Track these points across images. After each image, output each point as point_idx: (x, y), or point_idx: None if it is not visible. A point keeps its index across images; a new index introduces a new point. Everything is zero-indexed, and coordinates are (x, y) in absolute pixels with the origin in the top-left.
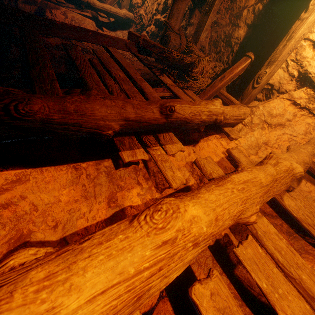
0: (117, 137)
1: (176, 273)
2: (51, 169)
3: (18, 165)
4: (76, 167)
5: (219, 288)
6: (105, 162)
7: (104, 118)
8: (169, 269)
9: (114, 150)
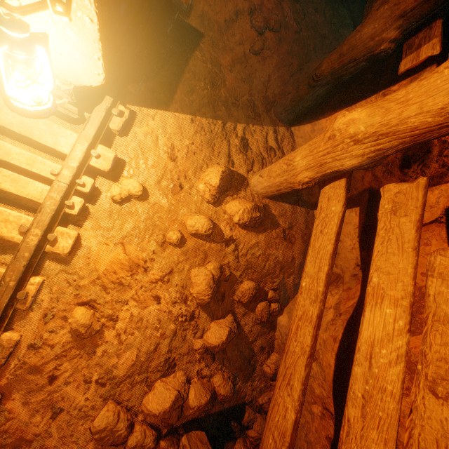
0: (408, 40)
1: (349, 162)
2: (363, 103)
3: (341, 107)
4: (385, 93)
5: (411, 191)
6: (425, 73)
7: (372, 37)
8: (336, 155)
9: (447, 47)
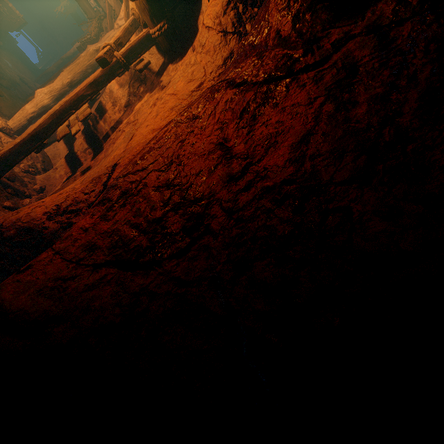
0: None
1: (46, 101)
2: None
3: None
4: None
5: None
6: None
7: None
8: (41, 100)
9: None
